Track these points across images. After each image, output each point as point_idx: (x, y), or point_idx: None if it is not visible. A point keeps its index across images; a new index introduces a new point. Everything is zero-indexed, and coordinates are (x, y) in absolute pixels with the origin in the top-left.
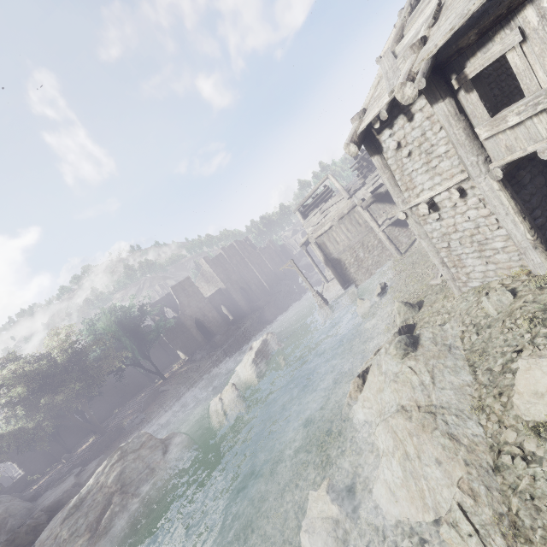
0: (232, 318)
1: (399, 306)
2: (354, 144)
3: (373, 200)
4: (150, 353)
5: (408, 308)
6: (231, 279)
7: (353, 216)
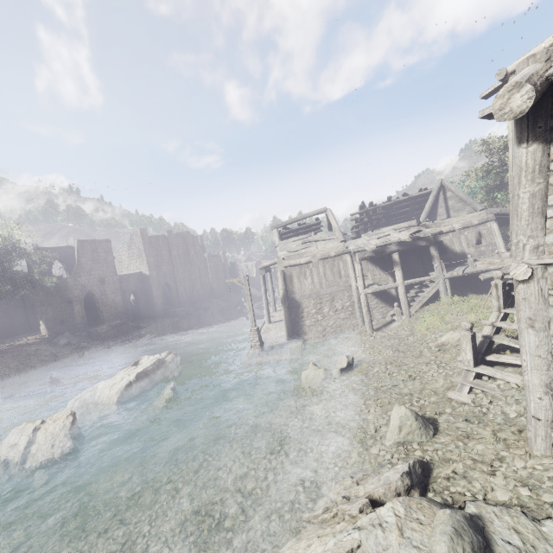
0: (137, 312)
1: (406, 416)
2: (534, 87)
3: (372, 255)
4: (2, 307)
5: (419, 425)
6: (160, 269)
7: (337, 263)
